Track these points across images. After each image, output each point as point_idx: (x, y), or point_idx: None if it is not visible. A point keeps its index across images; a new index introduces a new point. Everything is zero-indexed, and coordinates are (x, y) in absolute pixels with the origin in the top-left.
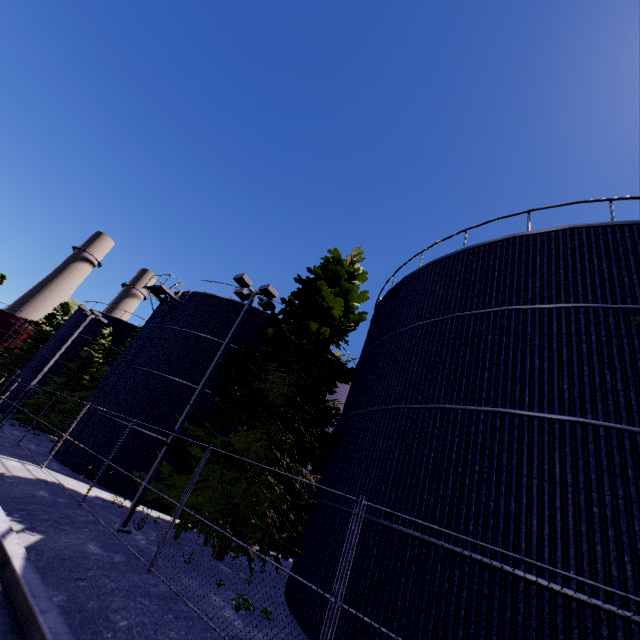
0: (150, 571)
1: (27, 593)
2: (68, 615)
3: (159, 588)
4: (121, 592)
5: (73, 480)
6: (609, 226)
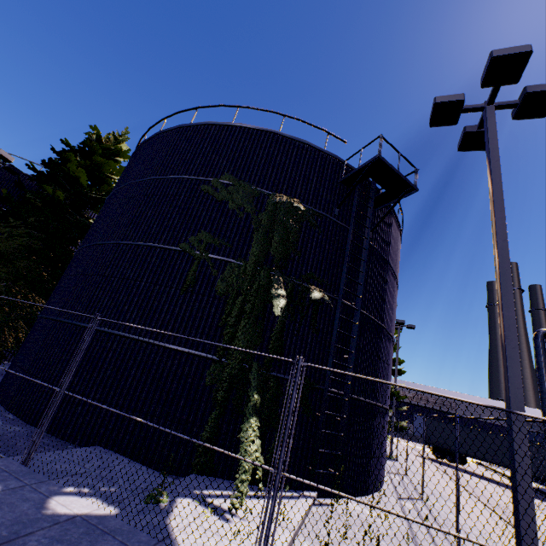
0: None
1: None
2: None
3: None
4: None
5: None
6: (227, 126)
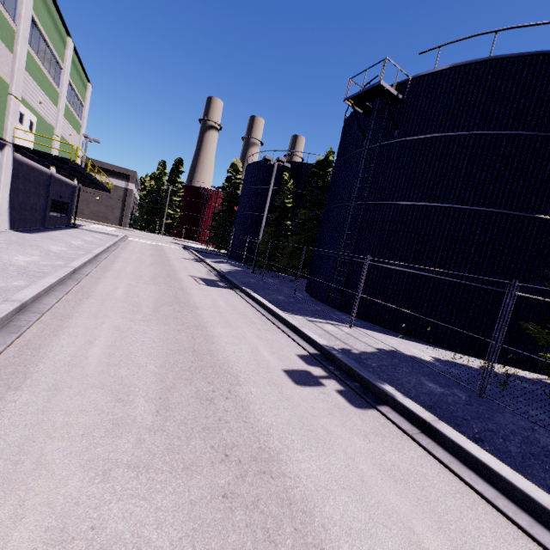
0: None
1: None
2: None
3: None
4: None
5: (382, 336)
6: None
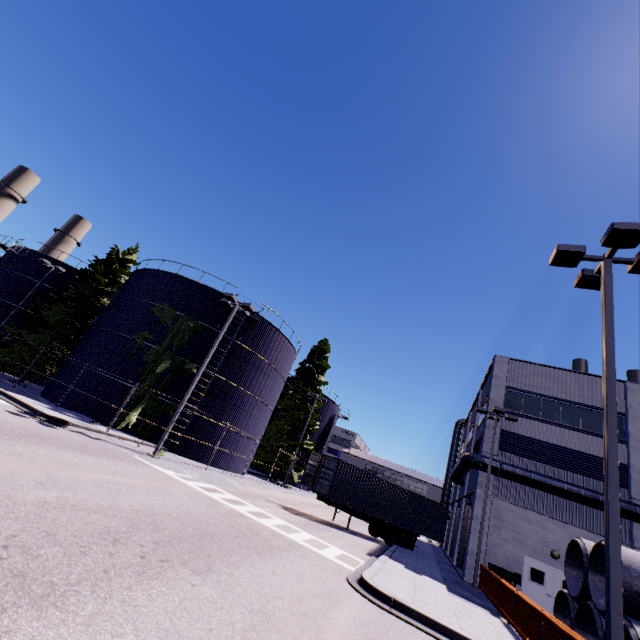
0: None
1: None
2: None
3: None
4: None
5: None
6: (174, 275)
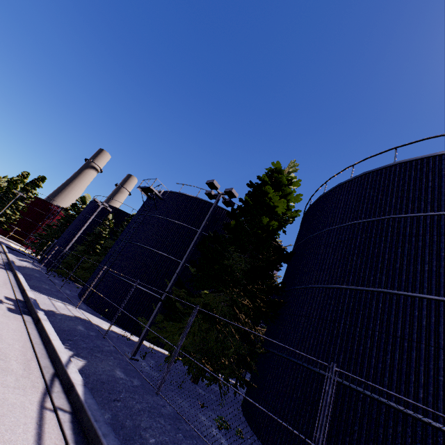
0: (158, 394)
1: (91, 417)
2: (114, 431)
3: (167, 409)
4: (145, 413)
5: (95, 317)
6: None
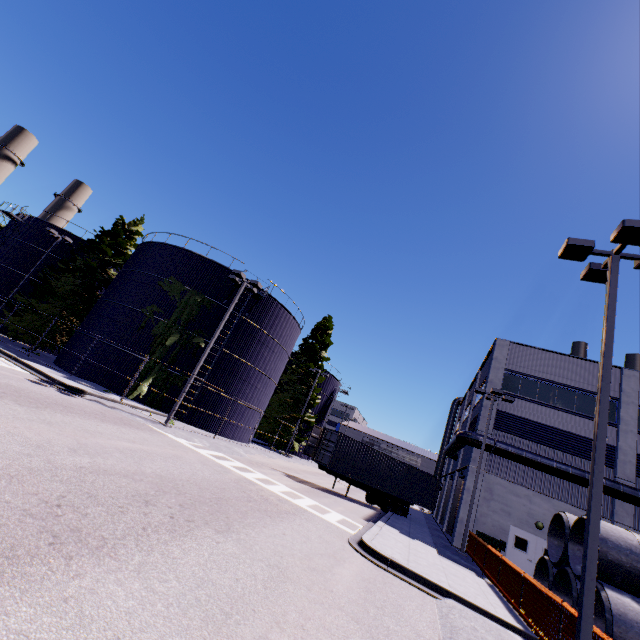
0: None
1: None
2: None
3: None
4: None
5: None
6: (181, 249)
